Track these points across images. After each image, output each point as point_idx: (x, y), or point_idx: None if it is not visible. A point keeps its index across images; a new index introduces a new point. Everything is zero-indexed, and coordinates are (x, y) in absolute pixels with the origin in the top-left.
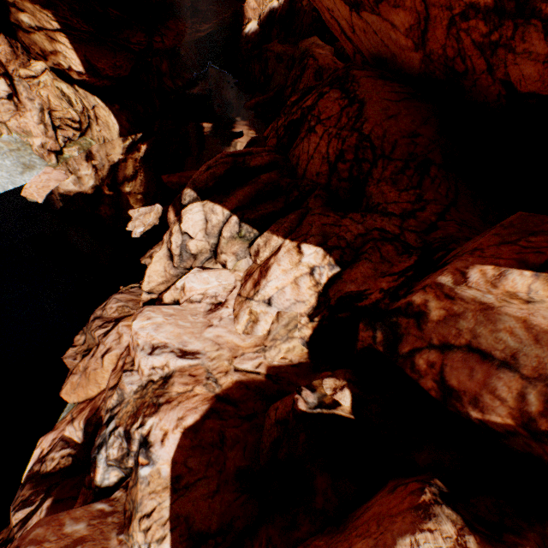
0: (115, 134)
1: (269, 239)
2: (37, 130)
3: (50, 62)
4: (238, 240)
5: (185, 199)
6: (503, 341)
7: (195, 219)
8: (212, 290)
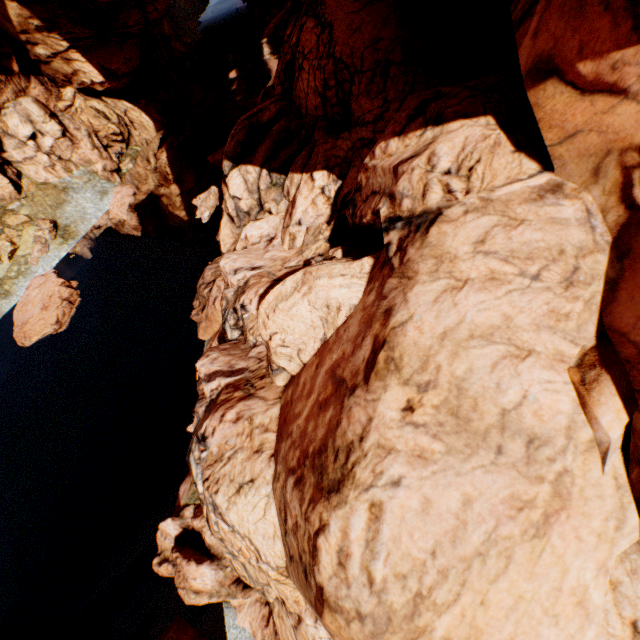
0: (152, 132)
1: (292, 179)
2: (94, 157)
3: (75, 84)
4: (273, 189)
5: (225, 171)
6: (378, 182)
7: (237, 183)
8: (266, 232)
